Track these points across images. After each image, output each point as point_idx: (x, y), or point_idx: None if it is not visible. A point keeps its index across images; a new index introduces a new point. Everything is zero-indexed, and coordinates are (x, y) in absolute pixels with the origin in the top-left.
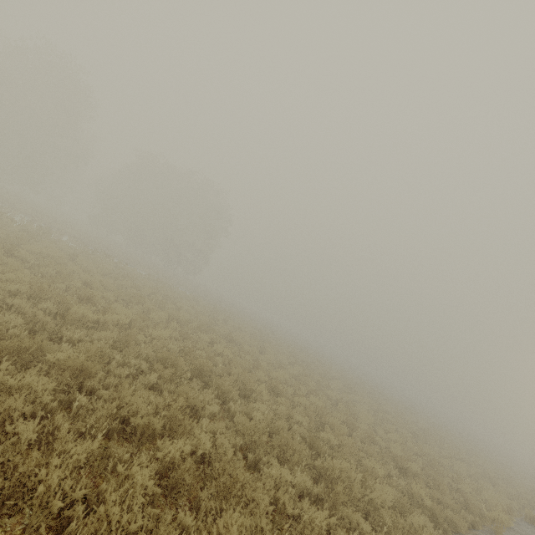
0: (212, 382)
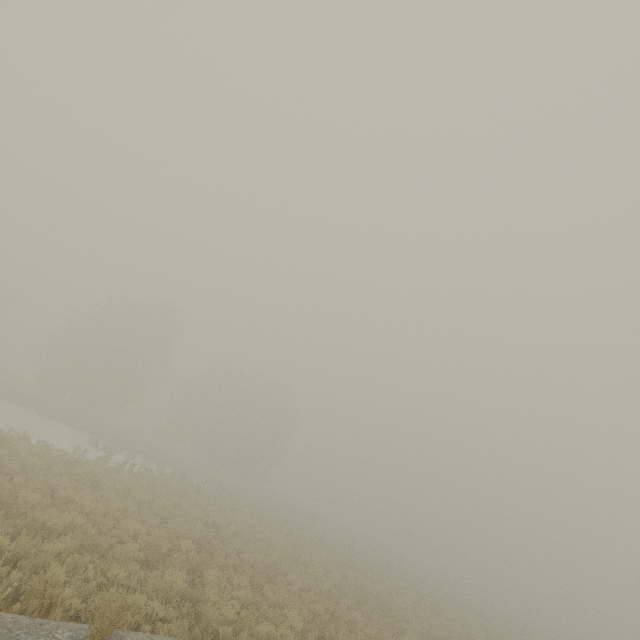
0: (386, 610)
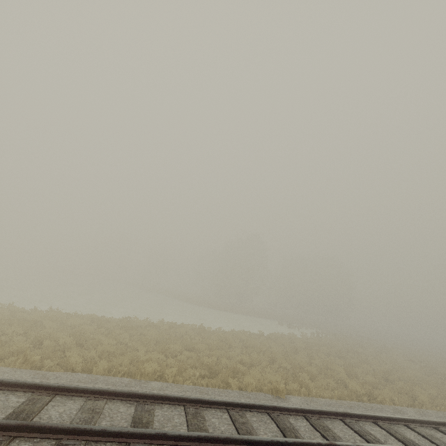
0: None
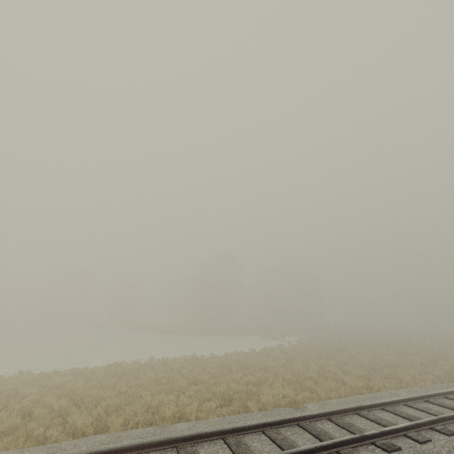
0: None
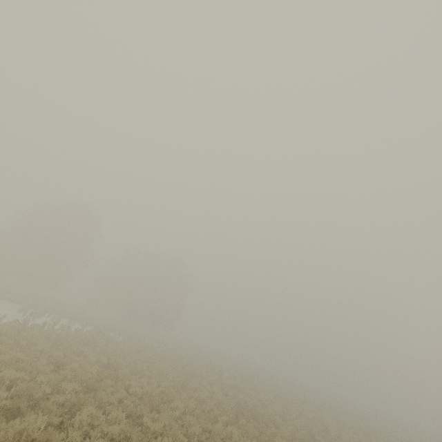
0: (259, 419)
